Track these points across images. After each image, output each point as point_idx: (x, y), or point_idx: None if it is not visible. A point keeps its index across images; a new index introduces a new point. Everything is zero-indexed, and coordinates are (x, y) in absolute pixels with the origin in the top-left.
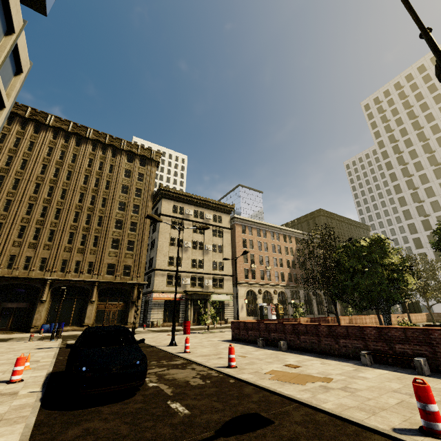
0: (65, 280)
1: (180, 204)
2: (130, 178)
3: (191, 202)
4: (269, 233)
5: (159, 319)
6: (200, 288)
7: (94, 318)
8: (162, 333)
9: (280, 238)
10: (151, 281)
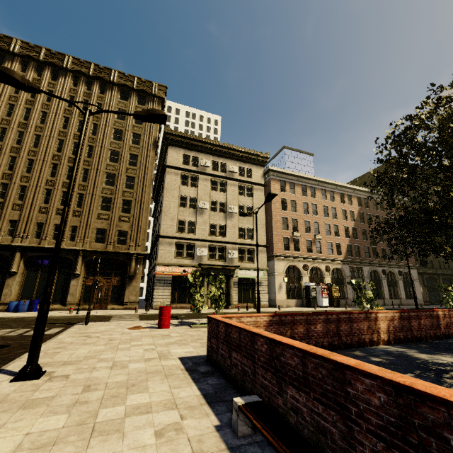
0: (40, 248)
1: (193, 154)
2: (125, 120)
3: (208, 150)
4: (319, 192)
5: (165, 299)
6: (221, 261)
7: (80, 295)
8: (139, 321)
9: (336, 198)
10: (157, 252)
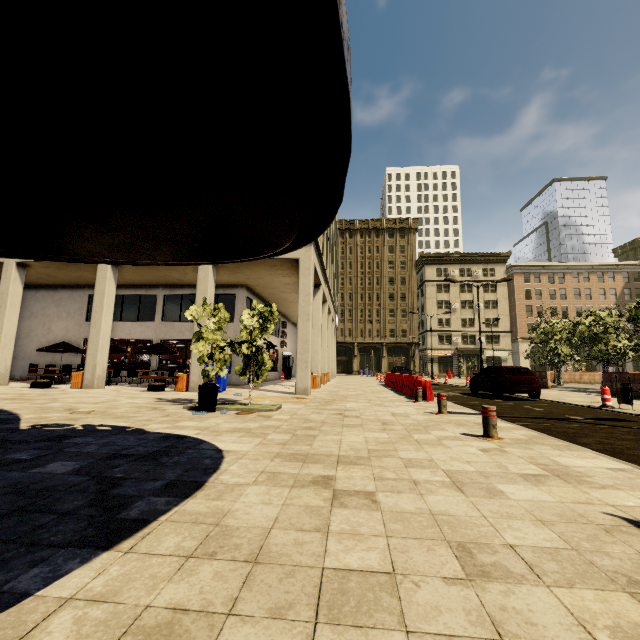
0: (365, 343)
1: (444, 267)
2: (394, 253)
3: (455, 261)
4: (569, 276)
5: (435, 370)
6: (472, 345)
7: (387, 367)
8: None
9: (591, 279)
10: (425, 340)
